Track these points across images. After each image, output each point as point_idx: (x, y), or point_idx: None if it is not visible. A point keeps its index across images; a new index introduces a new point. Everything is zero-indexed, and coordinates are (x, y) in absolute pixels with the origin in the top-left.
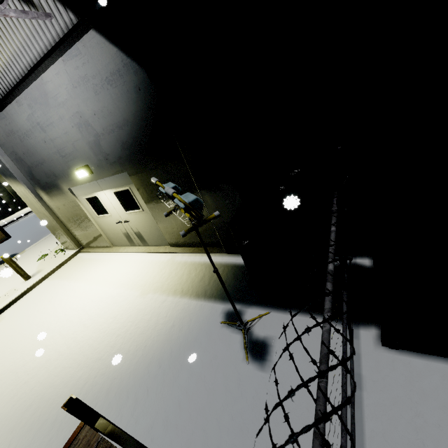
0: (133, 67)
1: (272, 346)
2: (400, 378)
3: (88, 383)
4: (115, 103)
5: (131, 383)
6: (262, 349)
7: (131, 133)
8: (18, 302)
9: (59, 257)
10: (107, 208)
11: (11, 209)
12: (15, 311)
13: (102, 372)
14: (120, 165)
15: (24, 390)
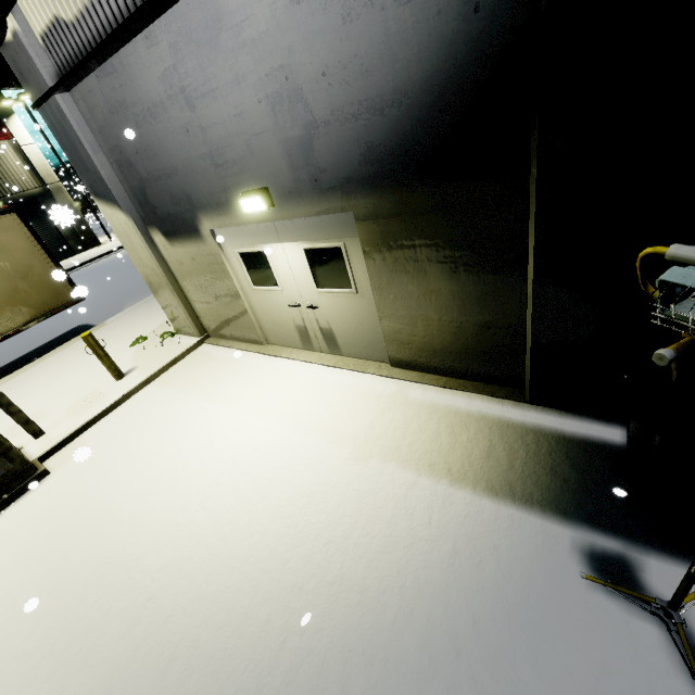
0: None
1: None
2: None
3: (290, 645)
4: (388, 46)
5: (396, 676)
6: None
7: (400, 125)
8: (108, 419)
9: (168, 347)
10: (278, 277)
11: (71, 248)
12: (106, 436)
13: (316, 626)
14: (343, 196)
15: (152, 617)
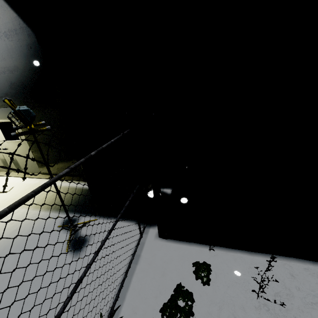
0: (28, 31)
1: (90, 241)
2: (161, 255)
3: None
4: (9, 52)
5: None
6: (81, 243)
7: (19, 77)
8: None
9: None
10: None
11: None
12: None
13: None
14: None
15: None
